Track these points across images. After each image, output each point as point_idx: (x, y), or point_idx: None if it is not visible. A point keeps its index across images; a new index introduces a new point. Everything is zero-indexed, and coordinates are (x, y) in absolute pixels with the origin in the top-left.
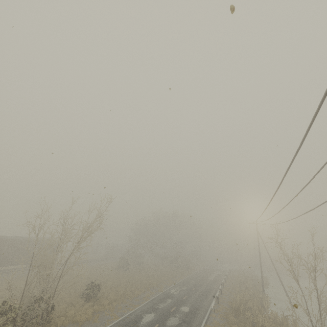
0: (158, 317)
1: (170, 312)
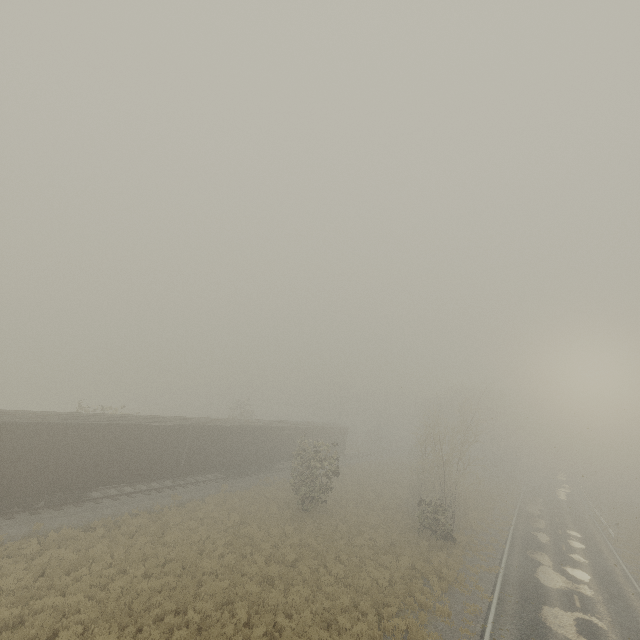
0: (552, 537)
1: (561, 535)
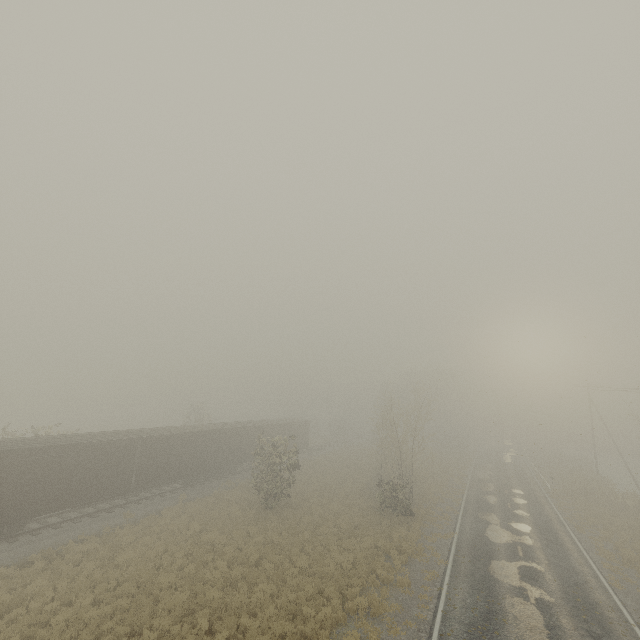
0: (499, 497)
1: (507, 494)
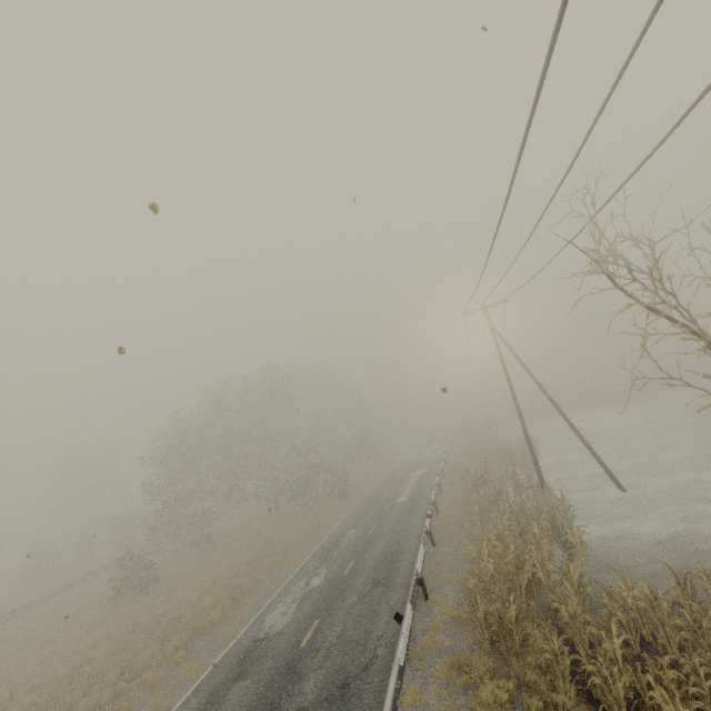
0: None
1: None
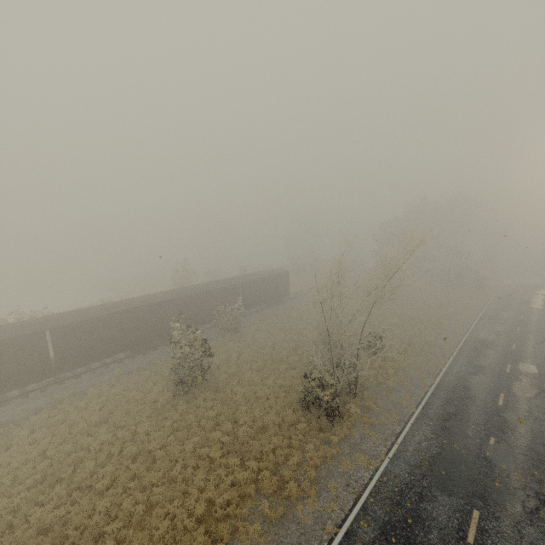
0: (492, 381)
1: (508, 374)
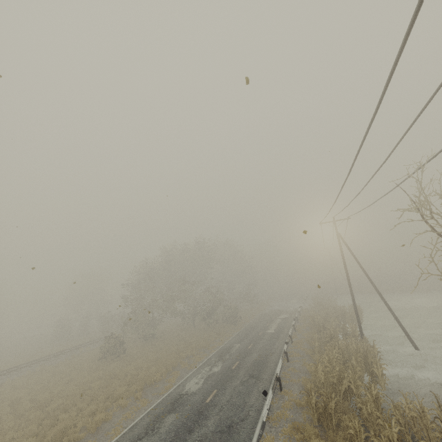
0: None
1: None
